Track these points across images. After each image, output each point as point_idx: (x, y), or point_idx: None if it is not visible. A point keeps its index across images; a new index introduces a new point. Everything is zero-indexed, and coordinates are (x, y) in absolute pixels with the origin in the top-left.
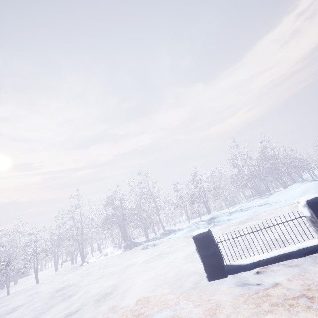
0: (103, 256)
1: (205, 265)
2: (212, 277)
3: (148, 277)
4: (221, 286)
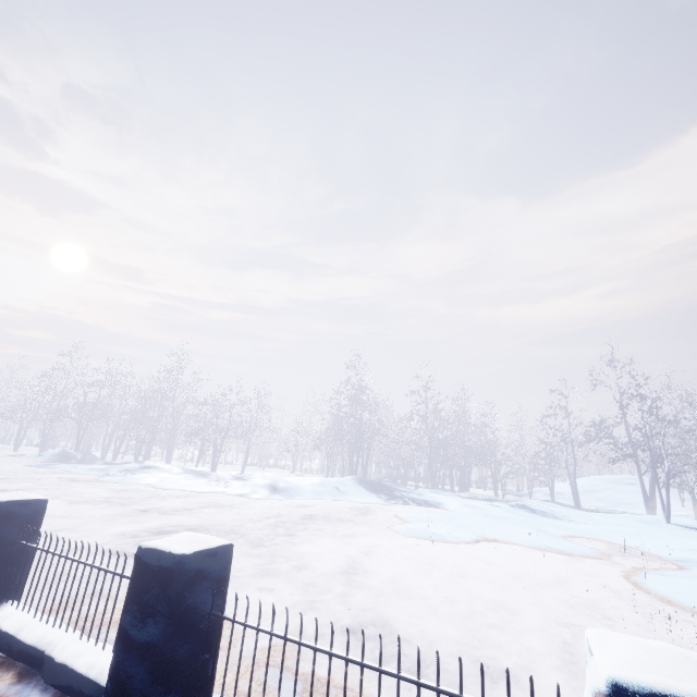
0: (36, 456)
1: None
2: None
3: None
4: None
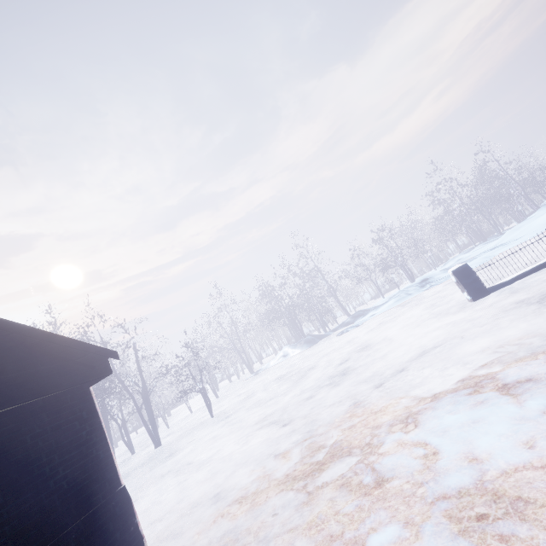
0: (282, 358)
1: (469, 290)
2: (477, 297)
3: (396, 329)
4: (489, 298)
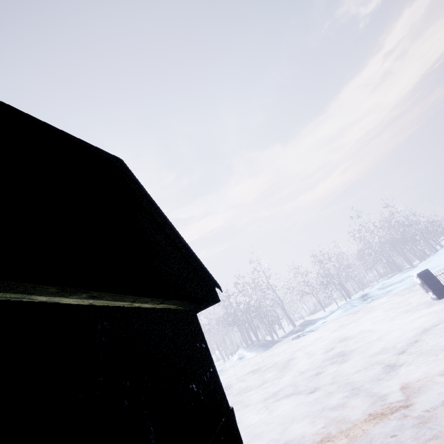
0: (238, 360)
1: (433, 290)
2: (441, 296)
3: (367, 325)
4: None
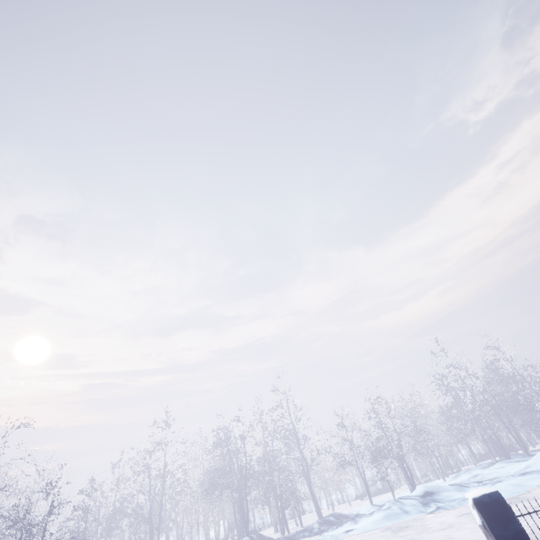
0: None
1: None
2: None
3: None
4: None
